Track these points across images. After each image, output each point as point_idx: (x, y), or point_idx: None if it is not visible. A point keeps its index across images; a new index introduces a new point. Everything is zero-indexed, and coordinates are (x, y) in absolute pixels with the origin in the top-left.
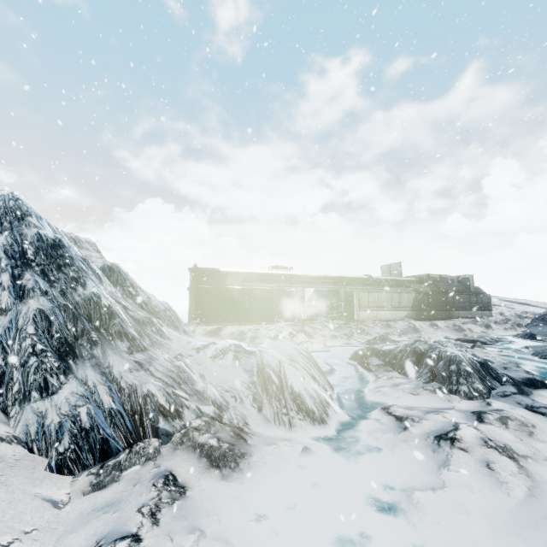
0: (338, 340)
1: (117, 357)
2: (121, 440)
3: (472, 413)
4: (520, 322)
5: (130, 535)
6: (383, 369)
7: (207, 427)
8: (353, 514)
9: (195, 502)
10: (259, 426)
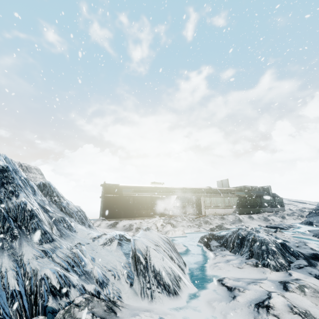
0: (192, 228)
1: (29, 247)
2: (16, 318)
3: (279, 282)
4: (302, 214)
5: None
6: (219, 249)
7: (86, 303)
8: None
9: None
10: (129, 299)
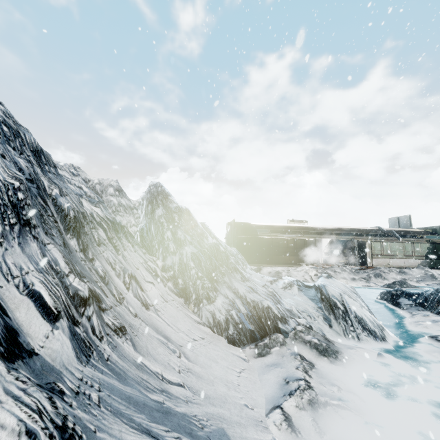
0: (358, 282)
1: (238, 283)
2: (257, 332)
3: None
4: None
5: (302, 379)
6: (415, 308)
7: (307, 331)
8: (437, 398)
9: (322, 371)
10: (333, 337)
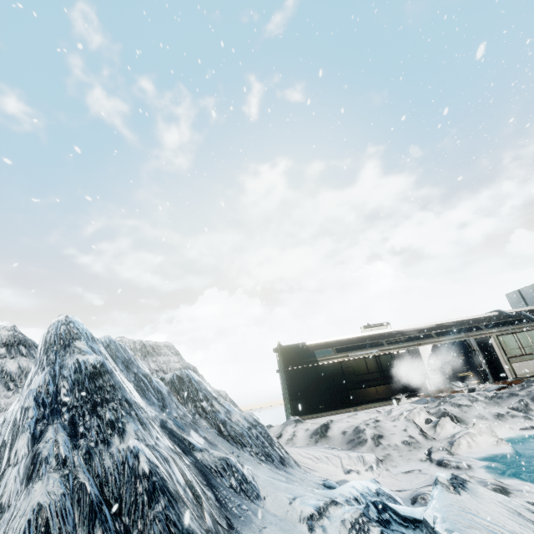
0: (510, 422)
1: None
2: None
3: None
4: None
5: None
6: None
7: None
8: None
9: None
10: None
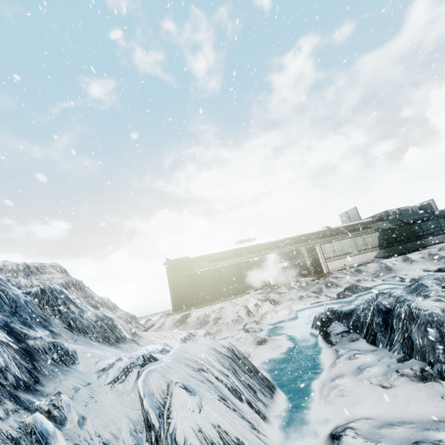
0: (306, 300)
1: None
2: None
3: None
4: None
5: None
6: (347, 338)
7: None
8: None
9: None
10: None
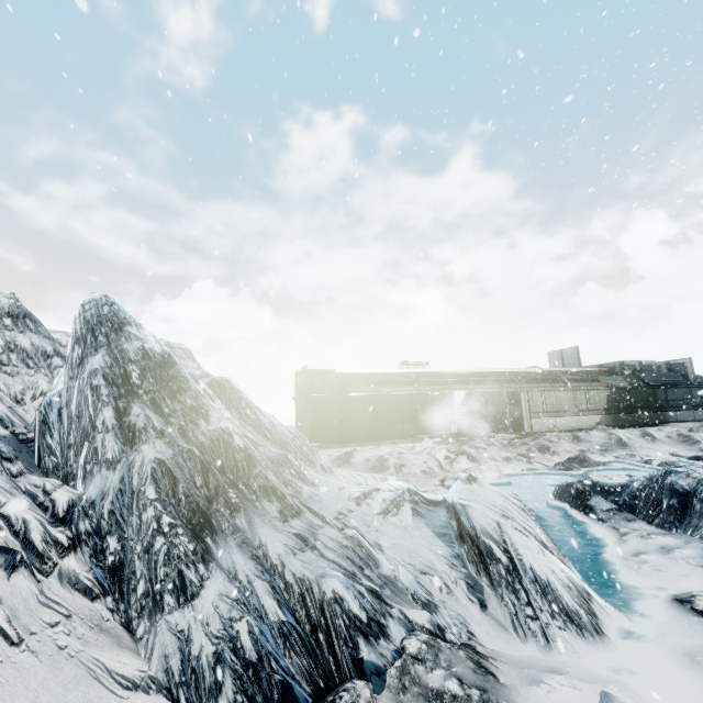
0: (515, 464)
1: (269, 529)
2: (304, 680)
3: None
4: None
5: None
6: (620, 517)
7: (432, 655)
8: None
9: None
10: (492, 639)
